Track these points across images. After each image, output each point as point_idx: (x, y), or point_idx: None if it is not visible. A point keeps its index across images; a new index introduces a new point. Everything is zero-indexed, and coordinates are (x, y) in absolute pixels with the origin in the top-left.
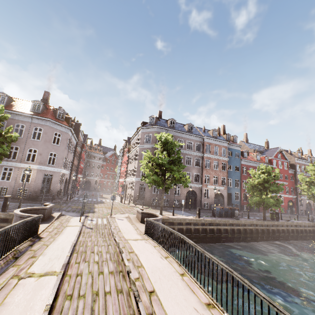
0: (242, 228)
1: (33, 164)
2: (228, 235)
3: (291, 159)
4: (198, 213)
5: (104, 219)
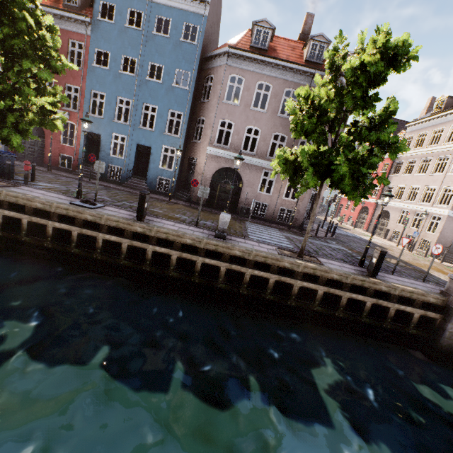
0: None
1: None
2: None
3: None
4: None
5: None
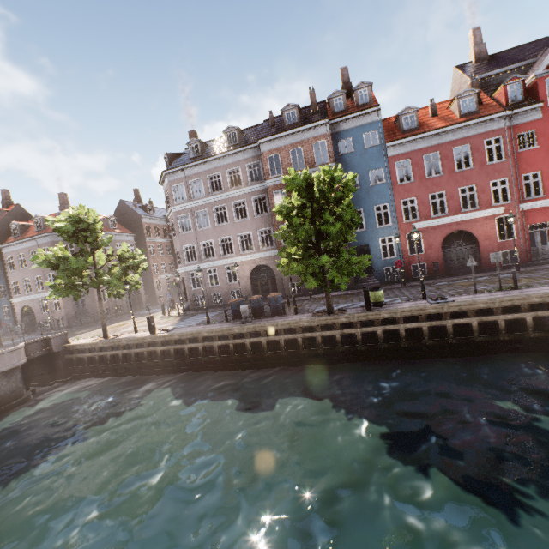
0: (231, 342)
1: None
2: (200, 359)
3: None
4: (148, 326)
5: None
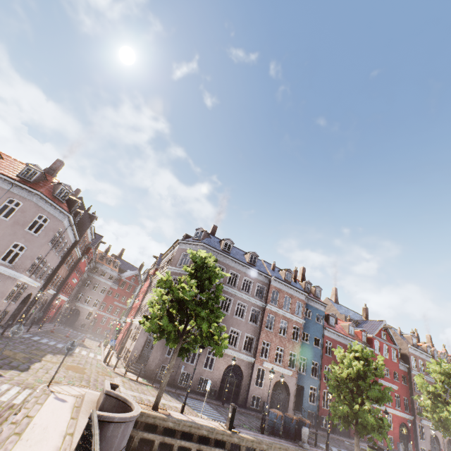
0: None
1: None
2: None
3: (402, 345)
4: (231, 417)
5: (26, 390)
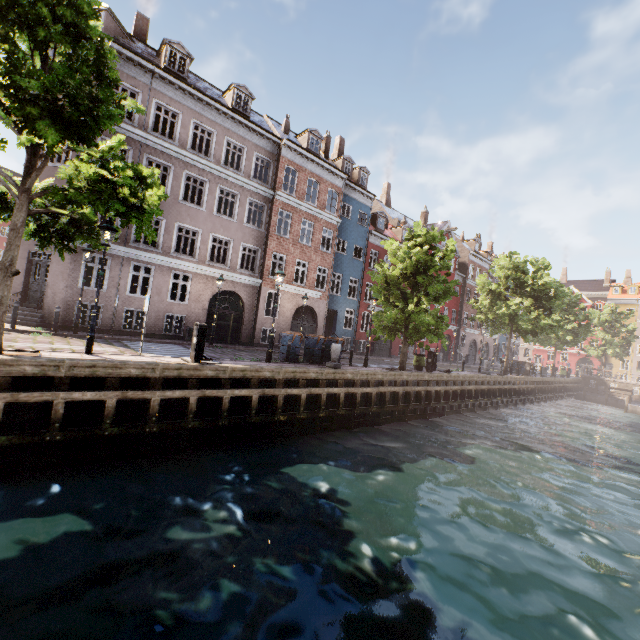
0: (344, 391)
1: None
2: (298, 415)
3: (462, 253)
4: (196, 343)
5: None
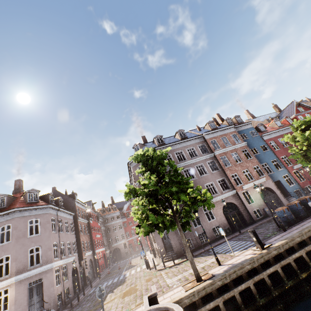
0: None
1: (8, 279)
2: None
3: None
4: (256, 240)
5: None
